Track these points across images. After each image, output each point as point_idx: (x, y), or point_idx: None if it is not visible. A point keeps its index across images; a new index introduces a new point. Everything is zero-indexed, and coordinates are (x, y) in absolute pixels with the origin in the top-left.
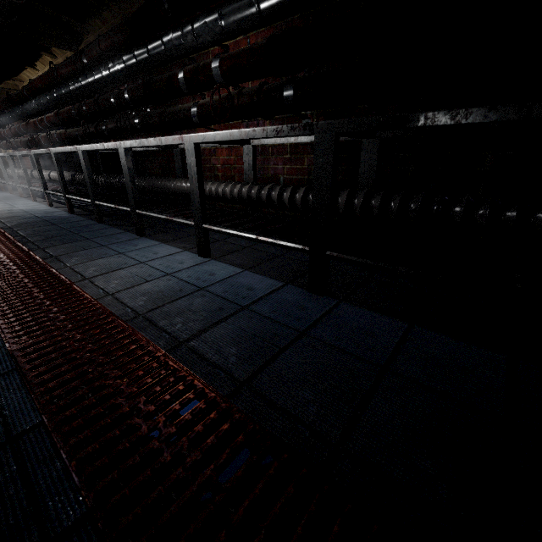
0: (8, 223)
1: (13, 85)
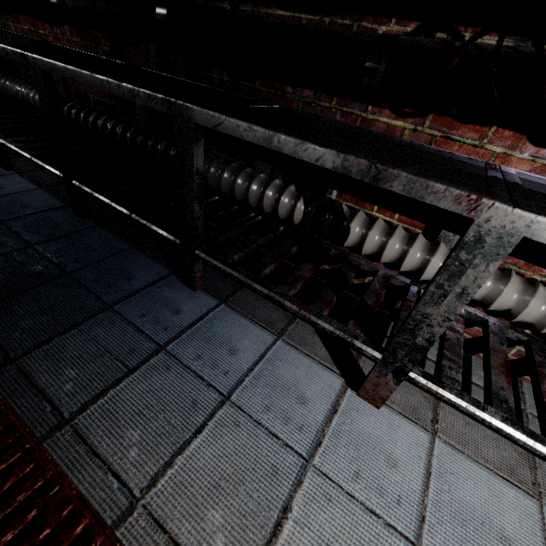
0: None
1: None
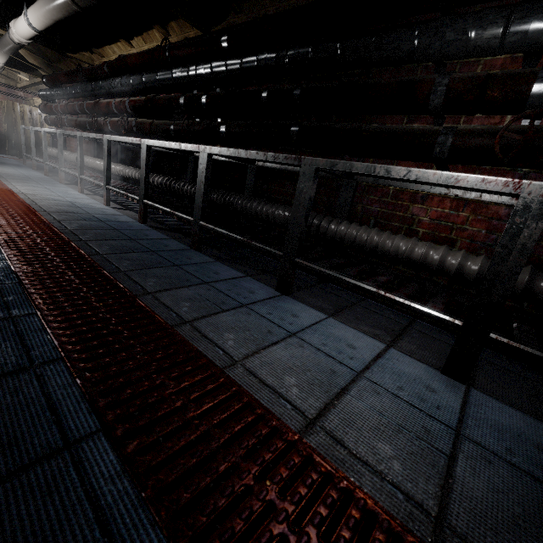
0: (67, 224)
1: (88, 58)
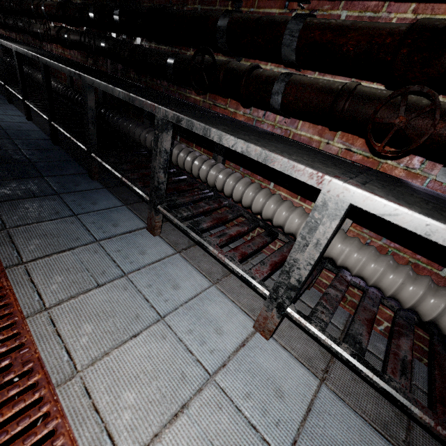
0: None
1: None
